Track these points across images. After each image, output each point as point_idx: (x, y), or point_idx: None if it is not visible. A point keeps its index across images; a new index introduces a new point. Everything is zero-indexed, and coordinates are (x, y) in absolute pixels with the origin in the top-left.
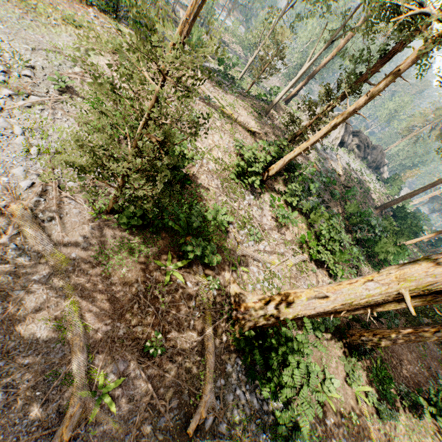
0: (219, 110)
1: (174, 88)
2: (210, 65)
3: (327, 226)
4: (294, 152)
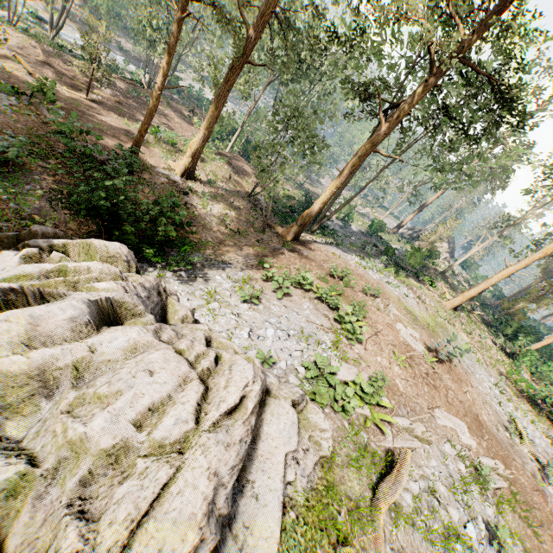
0: (466, 312)
1: (462, 319)
2: (353, 226)
3: None
4: (545, 342)
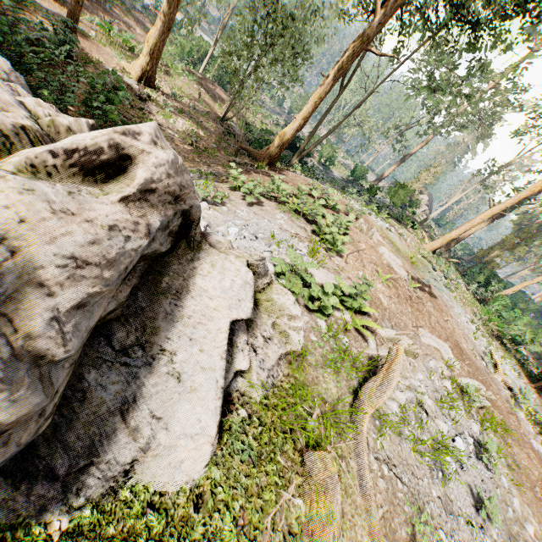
0: (444, 259)
1: None
2: (334, 172)
3: (524, 321)
4: (517, 287)
